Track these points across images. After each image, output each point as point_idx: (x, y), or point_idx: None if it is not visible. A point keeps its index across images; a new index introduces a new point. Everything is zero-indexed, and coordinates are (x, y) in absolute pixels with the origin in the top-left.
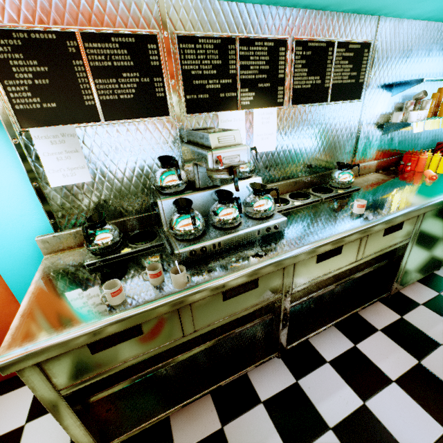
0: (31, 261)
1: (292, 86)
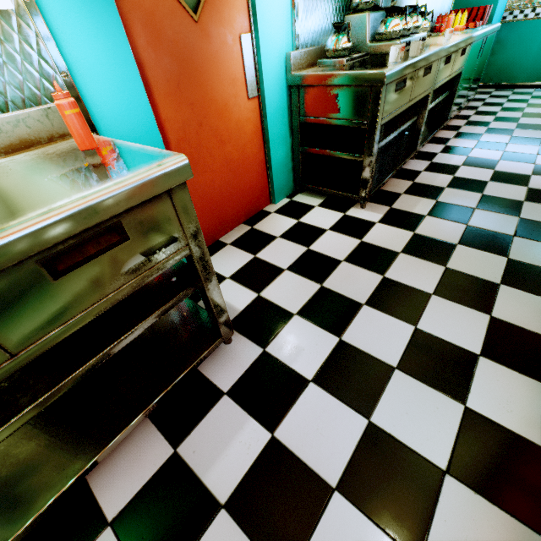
0: (278, 82)
1: None
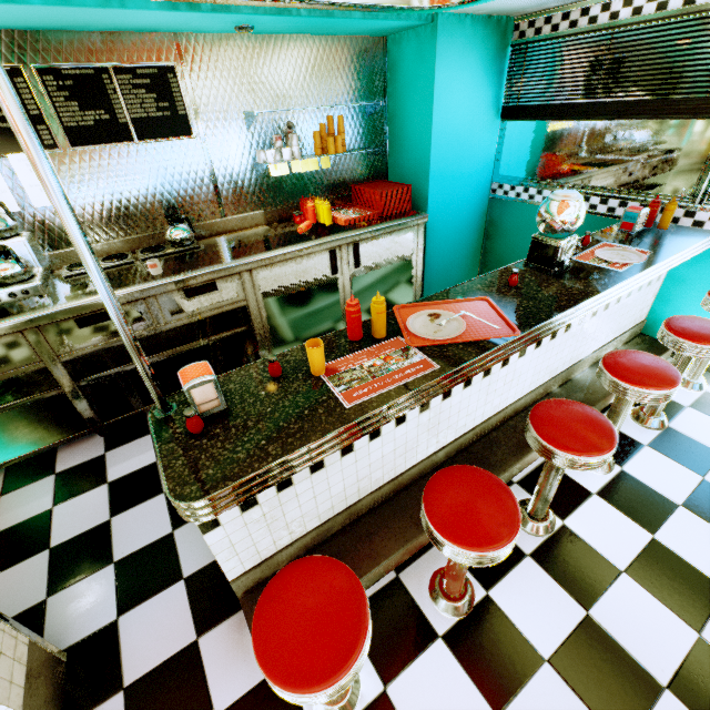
0: None
1: (61, 124)
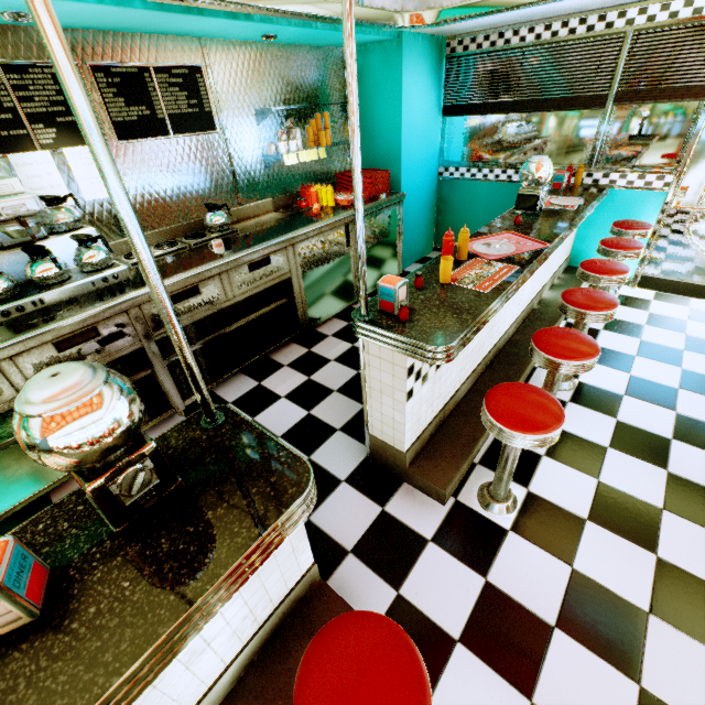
0: None
1: (110, 119)
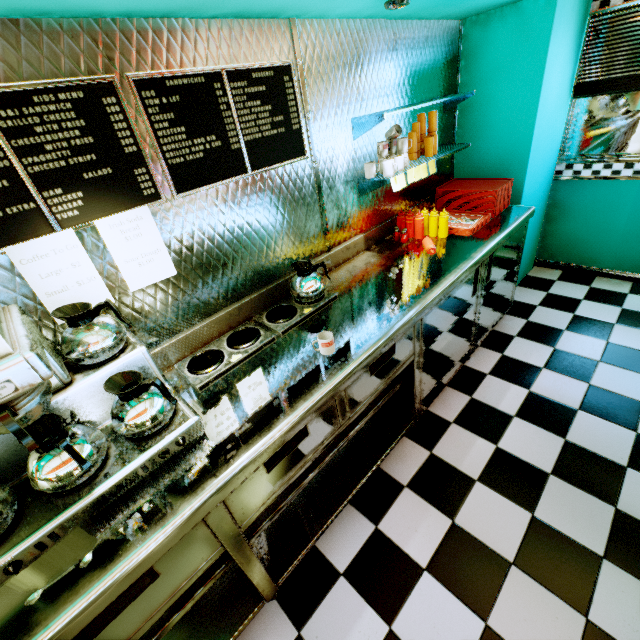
0: None
1: (164, 162)
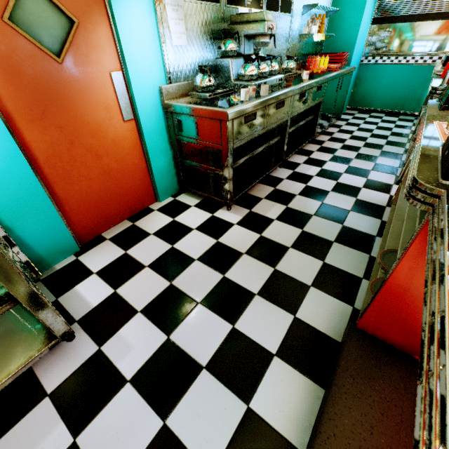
0: (153, 108)
1: None
